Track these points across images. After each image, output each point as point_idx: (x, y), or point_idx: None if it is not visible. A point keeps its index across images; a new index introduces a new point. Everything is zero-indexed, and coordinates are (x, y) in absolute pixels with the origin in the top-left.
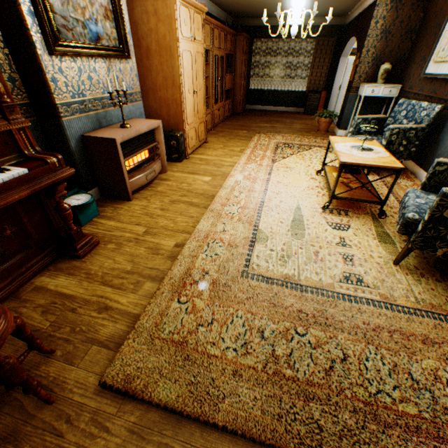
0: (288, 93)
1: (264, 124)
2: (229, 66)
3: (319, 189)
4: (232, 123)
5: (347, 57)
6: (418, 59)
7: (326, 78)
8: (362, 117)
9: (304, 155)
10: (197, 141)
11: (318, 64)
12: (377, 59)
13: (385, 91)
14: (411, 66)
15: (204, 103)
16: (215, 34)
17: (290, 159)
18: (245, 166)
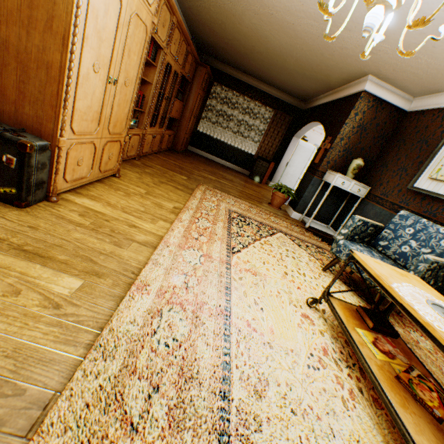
0: (237, 150)
1: (209, 174)
2: (181, 93)
3: (331, 361)
4: (168, 159)
5: (299, 138)
6: (395, 168)
7: (276, 150)
8: (364, 220)
9: (270, 245)
10: (94, 169)
11: (272, 134)
12: (348, 151)
13: (355, 187)
14: (383, 171)
15: (130, 112)
16: (176, 36)
17: (255, 251)
18: (178, 255)
